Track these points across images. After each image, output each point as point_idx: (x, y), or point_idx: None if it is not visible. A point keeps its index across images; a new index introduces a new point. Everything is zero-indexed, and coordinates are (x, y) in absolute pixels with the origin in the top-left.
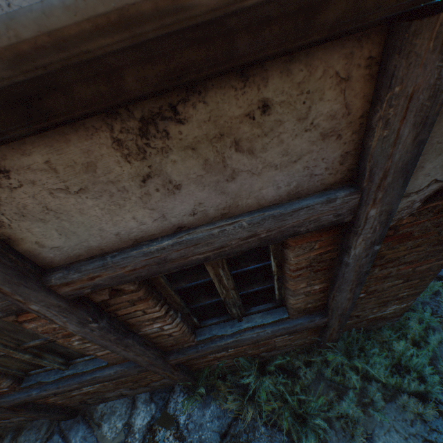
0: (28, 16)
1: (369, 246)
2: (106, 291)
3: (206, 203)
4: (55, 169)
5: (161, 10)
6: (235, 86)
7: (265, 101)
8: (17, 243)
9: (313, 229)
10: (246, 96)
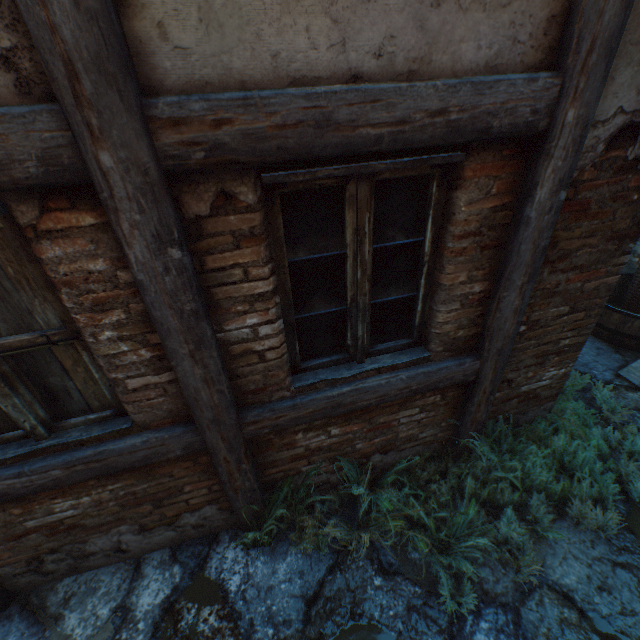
0: None
1: (556, 188)
2: (211, 193)
3: (398, 40)
4: None
5: None
6: None
7: None
8: (130, 15)
9: (506, 130)
10: None
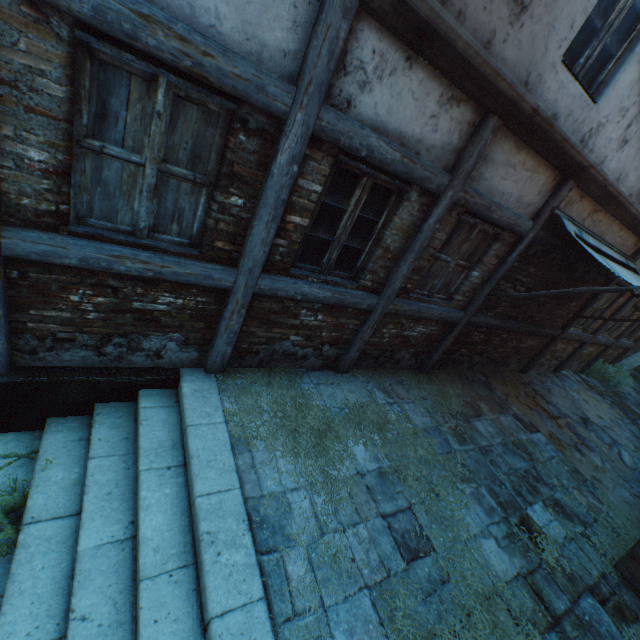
0: None
1: None
2: None
3: None
4: None
5: None
6: None
7: None
8: None
9: None
10: None
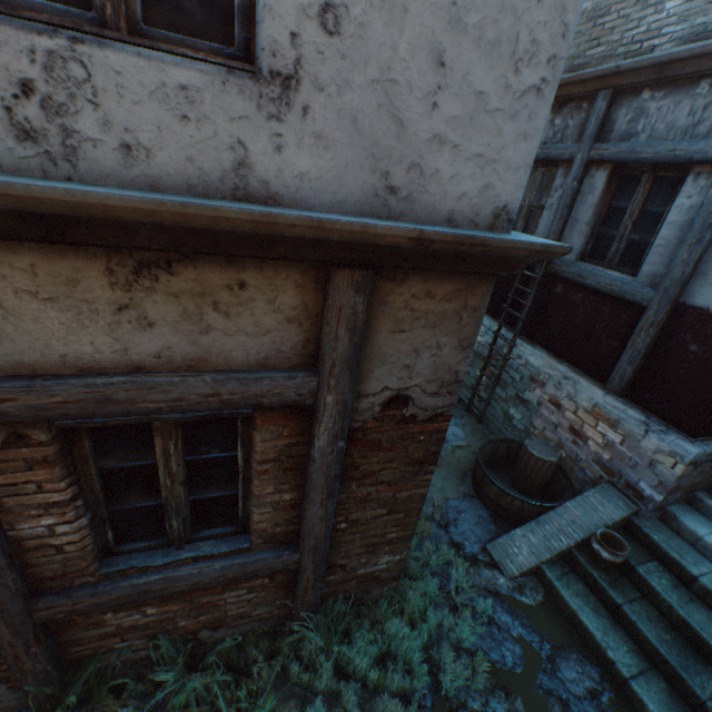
0: (98, 196)
1: (333, 439)
2: (4, 433)
3: (176, 349)
4: (38, 273)
5: (175, 217)
6: (222, 265)
7: (243, 281)
8: None
9: (278, 404)
10: (229, 273)
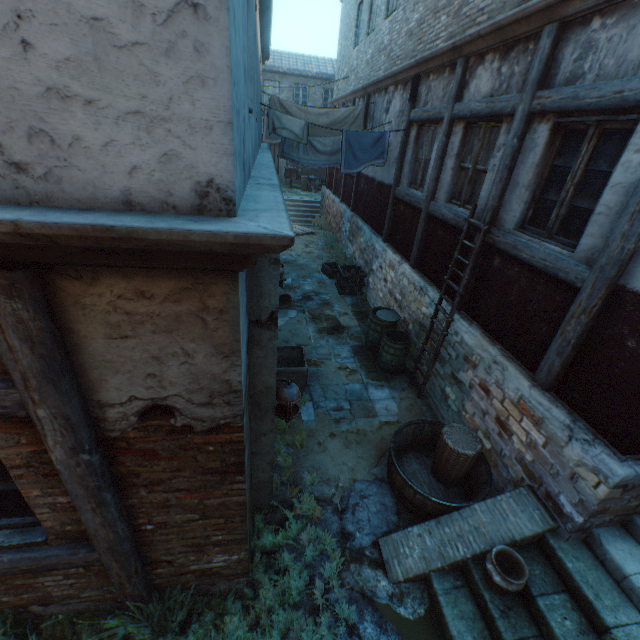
0: None
1: (73, 452)
2: None
3: None
4: None
5: None
6: None
7: None
8: None
9: None
10: None
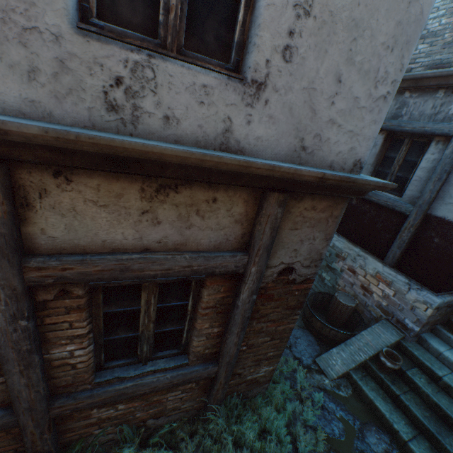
0: (159, 148)
1: (251, 294)
2: (57, 290)
3: (170, 237)
4: (100, 190)
5: (197, 161)
6: (205, 188)
7: (215, 198)
8: (27, 225)
9: (223, 272)
10: (208, 193)
